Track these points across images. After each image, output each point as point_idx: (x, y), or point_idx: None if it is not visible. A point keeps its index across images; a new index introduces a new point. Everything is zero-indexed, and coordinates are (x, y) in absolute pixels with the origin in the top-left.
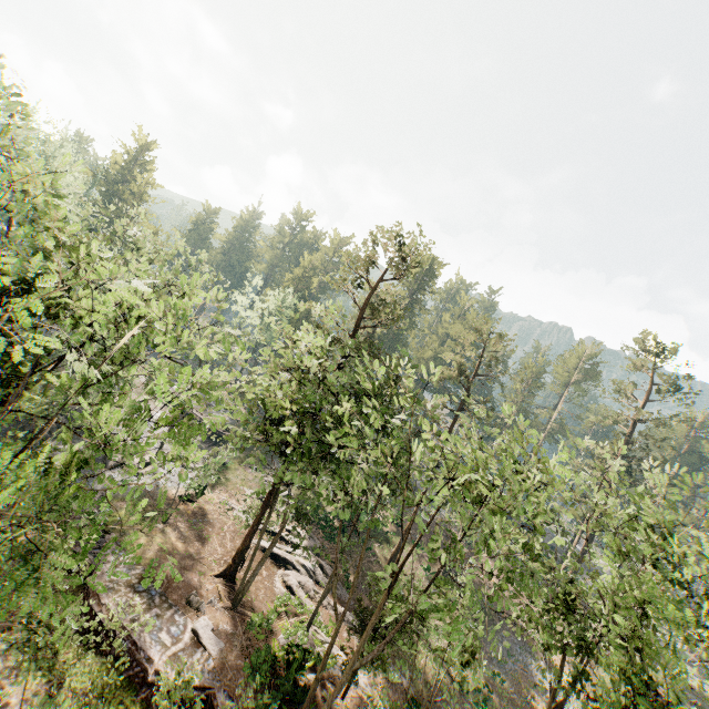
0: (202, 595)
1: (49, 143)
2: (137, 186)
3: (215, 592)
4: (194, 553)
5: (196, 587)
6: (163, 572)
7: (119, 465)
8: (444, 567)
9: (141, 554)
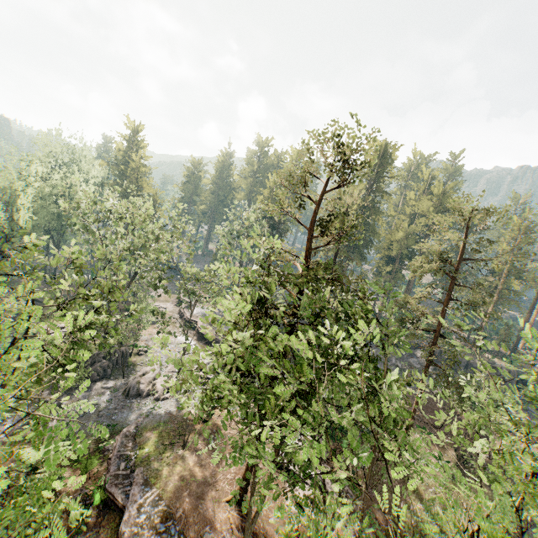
0: (216, 528)
1: (75, 151)
2: (134, 163)
3: (228, 521)
4: (209, 476)
5: (210, 519)
6: (181, 505)
7: (150, 393)
8: (457, 451)
9: (163, 487)
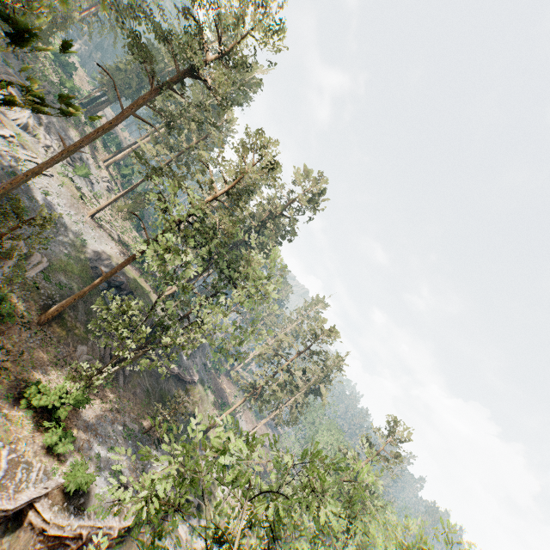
0: None
1: None
2: None
3: None
4: None
5: None
6: None
7: None
8: None
9: None
